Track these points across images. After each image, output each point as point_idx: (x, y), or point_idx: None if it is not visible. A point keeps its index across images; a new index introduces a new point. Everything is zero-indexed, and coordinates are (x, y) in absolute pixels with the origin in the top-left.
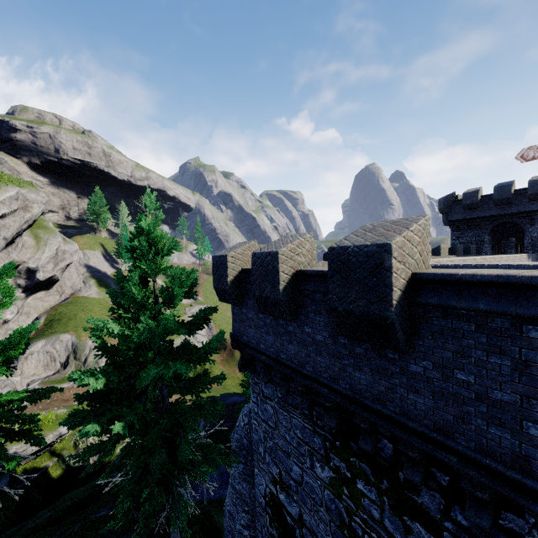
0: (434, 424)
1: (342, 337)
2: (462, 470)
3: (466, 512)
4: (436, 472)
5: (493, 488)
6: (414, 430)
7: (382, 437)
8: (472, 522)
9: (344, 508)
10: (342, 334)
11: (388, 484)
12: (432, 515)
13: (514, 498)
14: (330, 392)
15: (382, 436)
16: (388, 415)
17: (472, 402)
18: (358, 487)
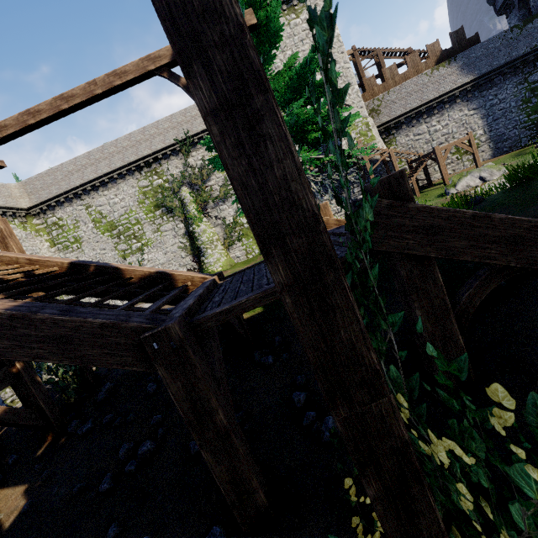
0: None
1: None
2: None
3: None
4: None
5: None
6: None
7: None
8: None
9: None
10: None
11: None
12: None
13: None
14: None
15: None
16: None
17: None
18: None
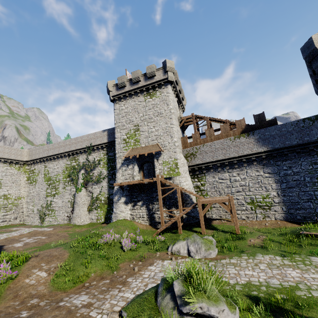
0: None
1: None
2: None
3: None
4: None
5: None
6: None
7: None
8: None
9: None
10: None
11: None
12: None
13: None
14: None
15: None
16: None
17: None
18: None
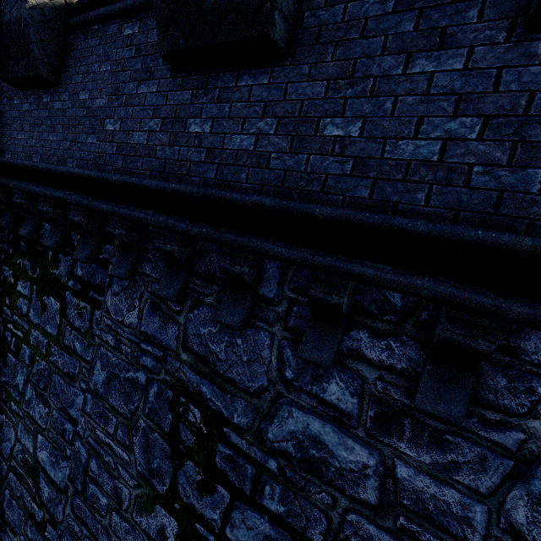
0: (58, 159)
1: (17, 97)
2: (69, 197)
3: (75, 252)
4: (74, 235)
5: (82, 203)
6: (45, 174)
7: (45, 222)
8: (76, 259)
9: (2, 321)
10: (2, 74)
11: (40, 270)
12: (63, 281)
13: (90, 203)
14: (1, 177)
15: (45, 221)
16: (29, 165)
17: (83, 120)
18: (18, 289)
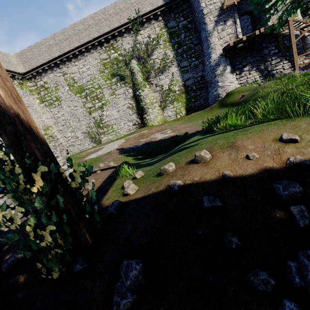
0: None
1: None
2: None
3: None
4: None
5: None
6: None
7: None
8: None
9: None
10: None
11: None
12: None
13: None
14: None
15: None
16: None
17: None
18: None
